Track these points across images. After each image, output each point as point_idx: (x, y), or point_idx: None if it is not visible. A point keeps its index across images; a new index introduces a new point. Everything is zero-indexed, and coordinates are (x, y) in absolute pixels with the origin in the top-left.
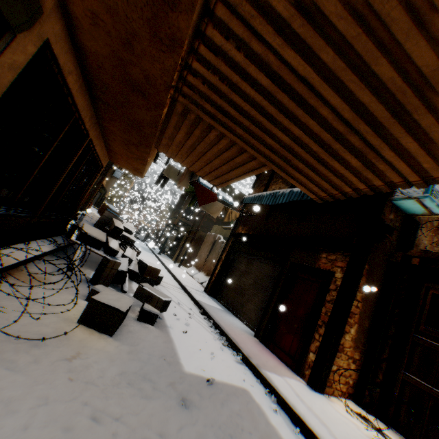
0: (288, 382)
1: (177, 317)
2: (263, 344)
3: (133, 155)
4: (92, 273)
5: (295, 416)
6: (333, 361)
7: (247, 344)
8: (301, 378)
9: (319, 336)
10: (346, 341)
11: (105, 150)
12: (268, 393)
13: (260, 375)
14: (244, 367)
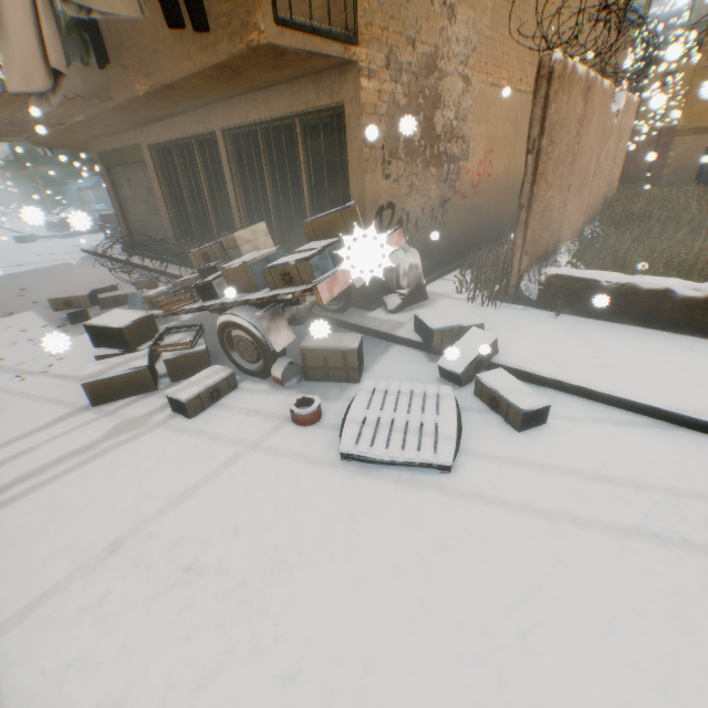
0: None
1: (35, 343)
2: None
3: (178, 101)
4: (190, 314)
5: None
6: None
7: None
8: None
9: None
10: None
11: (291, 84)
12: None
13: None
14: None
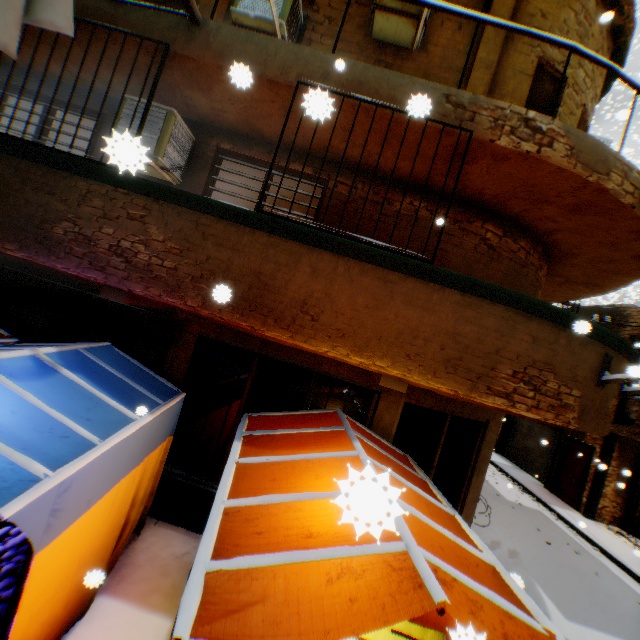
0: (565, 510)
1: (487, 474)
2: (551, 492)
3: None
4: None
5: (566, 521)
6: (597, 502)
7: (537, 491)
8: (577, 511)
9: (586, 487)
10: (606, 491)
11: None
12: (552, 513)
13: (547, 506)
14: (537, 502)
